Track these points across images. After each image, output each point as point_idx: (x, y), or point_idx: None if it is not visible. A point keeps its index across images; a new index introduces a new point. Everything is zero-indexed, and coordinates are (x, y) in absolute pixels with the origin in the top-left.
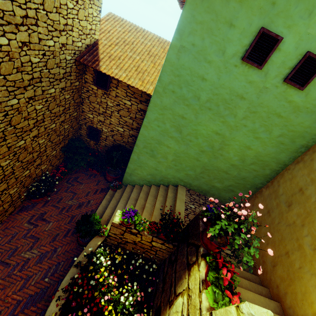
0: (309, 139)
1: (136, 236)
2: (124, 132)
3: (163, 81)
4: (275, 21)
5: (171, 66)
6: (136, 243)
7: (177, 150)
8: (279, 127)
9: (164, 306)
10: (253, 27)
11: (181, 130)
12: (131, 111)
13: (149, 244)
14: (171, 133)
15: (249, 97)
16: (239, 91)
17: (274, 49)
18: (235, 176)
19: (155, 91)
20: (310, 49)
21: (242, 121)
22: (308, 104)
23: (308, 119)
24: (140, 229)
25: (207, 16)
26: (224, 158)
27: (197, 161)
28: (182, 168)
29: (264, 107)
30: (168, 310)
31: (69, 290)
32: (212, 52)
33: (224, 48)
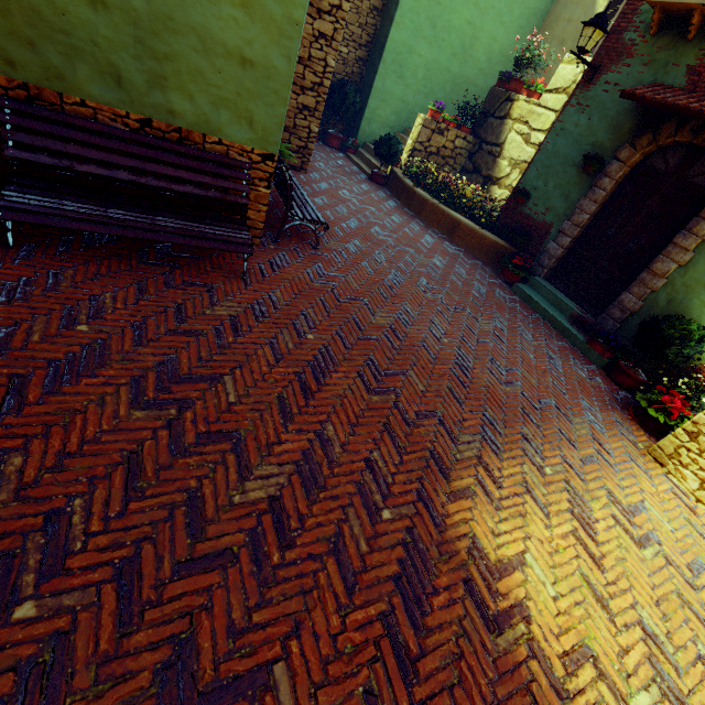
0: (539, 17)
1: (442, 136)
2: (349, 54)
3: None
4: None
5: None
6: (439, 151)
7: (428, 60)
8: (519, 5)
9: (491, 169)
10: None
11: (436, 24)
12: (361, 12)
13: (452, 146)
14: (424, 31)
15: None
16: None
17: None
18: (482, 88)
19: None
20: None
21: (491, 1)
22: None
23: None
24: (450, 120)
25: None
26: (473, 61)
27: (447, 73)
28: (432, 89)
29: None
30: (500, 159)
31: (420, 181)
32: None
33: None
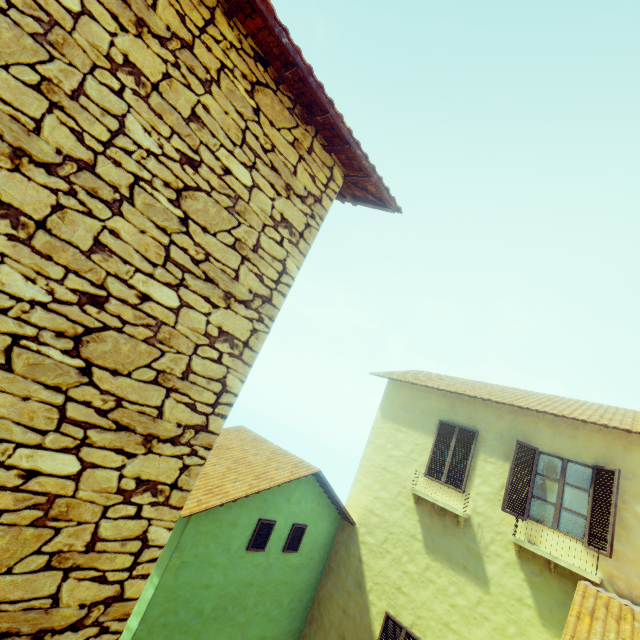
0: (312, 589)
1: None
2: None
3: (151, 618)
4: (268, 511)
5: (165, 592)
6: None
7: None
8: (287, 593)
9: None
10: (253, 520)
11: None
12: None
13: None
14: None
15: (257, 580)
16: (247, 579)
17: (272, 531)
18: None
19: (133, 639)
20: (294, 520)
21: (254, 610)
22: (304, 560)
23: (306, 572)
24: None
25: (212, 525)
26: None
27: None
28: None
29: (272, 582)
30: None
31: None
32: (218, 553)
33: (230, 545)
